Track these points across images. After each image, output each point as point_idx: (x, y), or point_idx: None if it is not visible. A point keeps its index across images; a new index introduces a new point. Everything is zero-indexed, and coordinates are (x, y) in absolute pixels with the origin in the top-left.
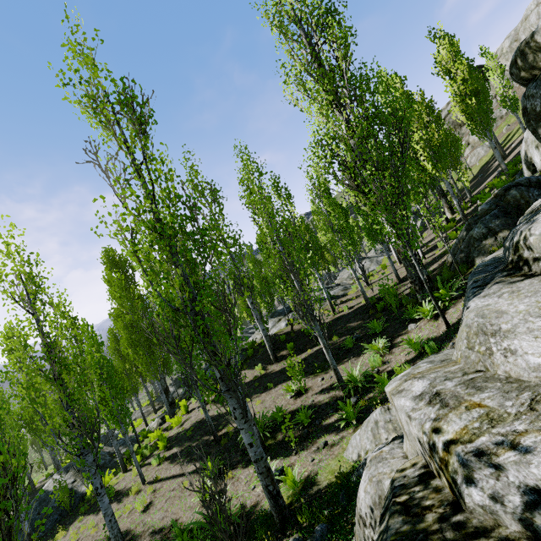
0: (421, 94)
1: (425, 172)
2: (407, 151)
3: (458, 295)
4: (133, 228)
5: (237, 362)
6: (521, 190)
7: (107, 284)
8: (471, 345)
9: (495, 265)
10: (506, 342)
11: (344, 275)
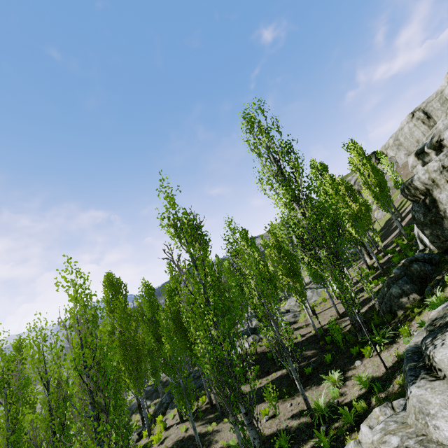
0: (341, 178)
1: (350, 235)
2: (343, 235)
3: (389, 341)
4: (193, 303)
5: (252, 399)
6: (420, 265)
7: (105, 303)
8: (417, 418)
9: (418, 354)
10: (434, 421)
11: (292, 303)
